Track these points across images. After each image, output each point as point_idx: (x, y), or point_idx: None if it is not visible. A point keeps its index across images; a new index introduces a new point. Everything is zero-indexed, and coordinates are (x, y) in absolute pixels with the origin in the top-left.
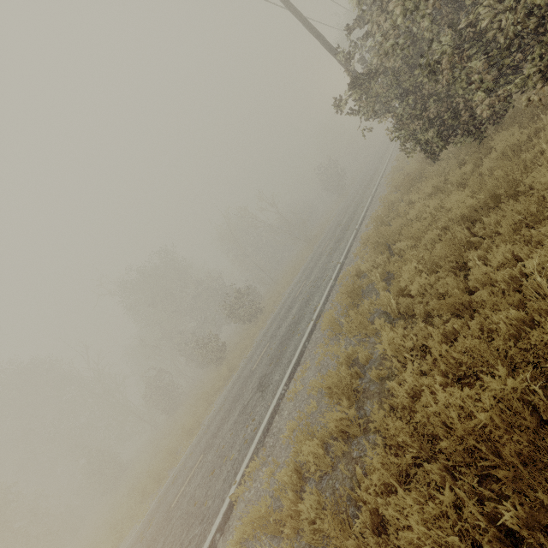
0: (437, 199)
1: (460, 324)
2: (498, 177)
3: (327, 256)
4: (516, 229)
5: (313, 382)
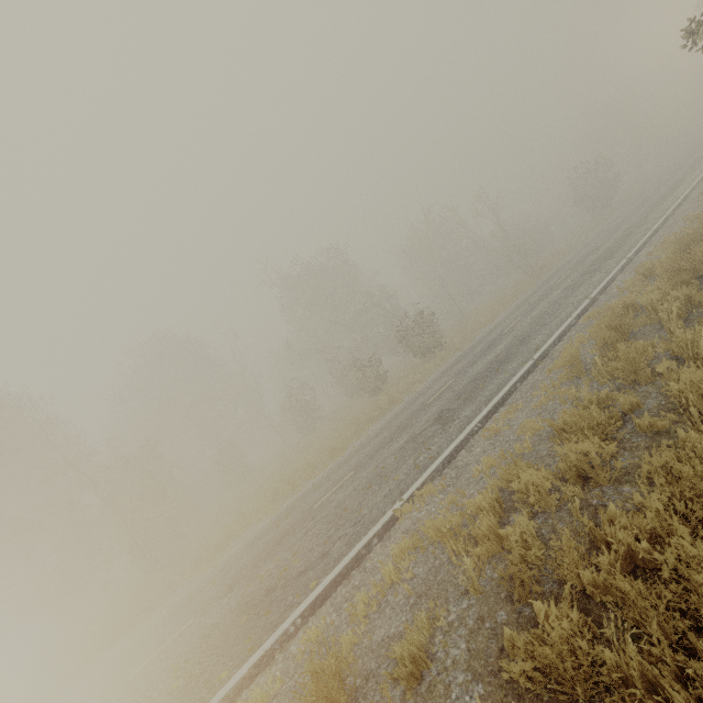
0: None
1: None
2: None
3: (565, 289)
4: None
5: (530, 422)
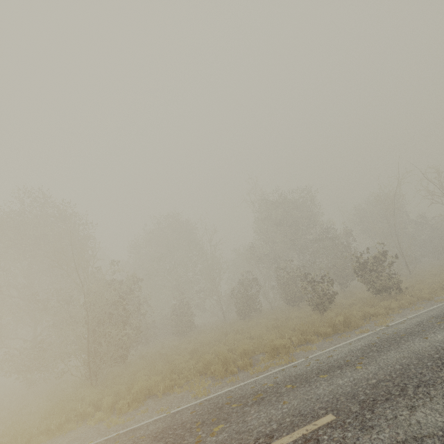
0: None
1: None
2: None
3: None
4: None
5: None
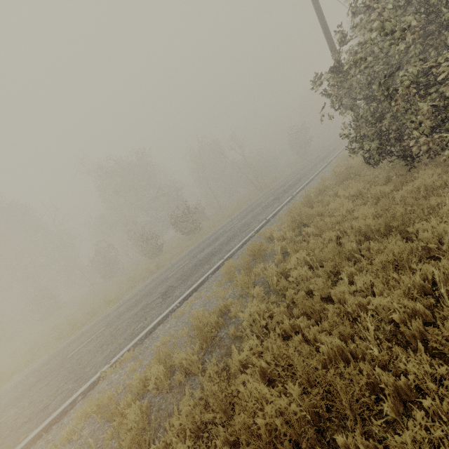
0: (355, 202)
1: (305, 324)
2: (399, 212)
3: (262, 208)
4: (386, 264)
5: (195, 312)
